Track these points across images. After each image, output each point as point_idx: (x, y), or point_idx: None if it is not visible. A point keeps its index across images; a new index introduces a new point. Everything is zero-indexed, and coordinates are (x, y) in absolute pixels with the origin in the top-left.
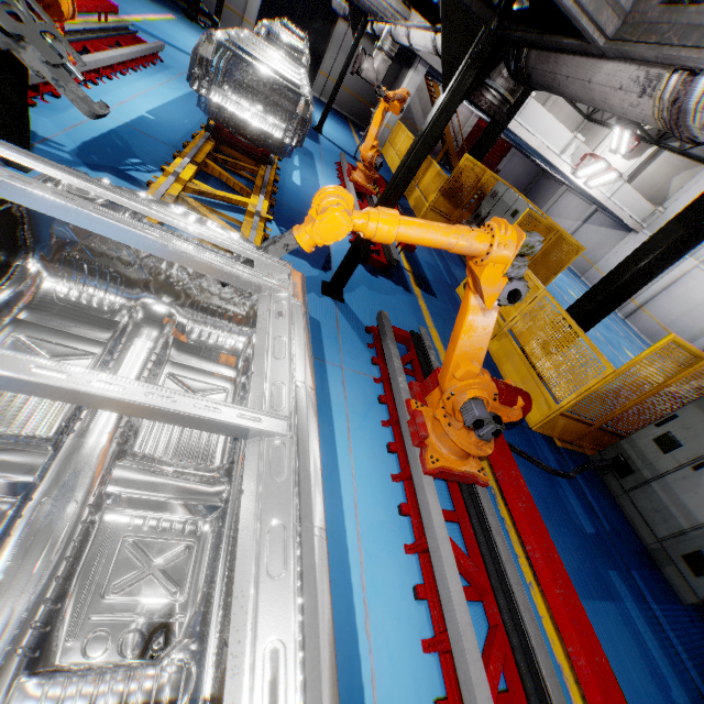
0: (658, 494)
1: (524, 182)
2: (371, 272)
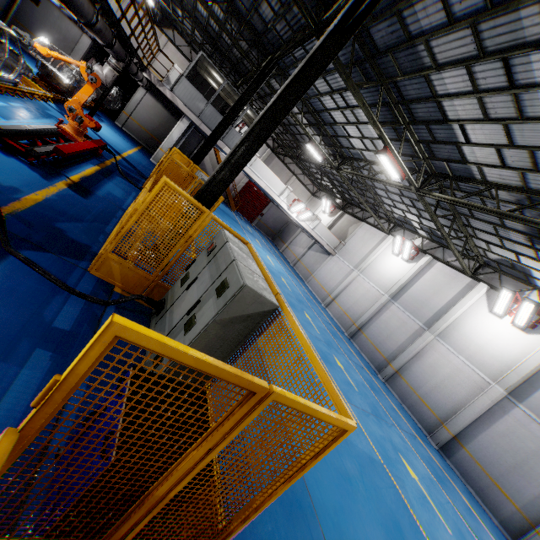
0: (167, 317)
1: (279, 224)
2: (4, 151)
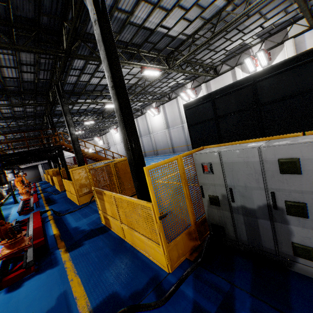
0: None
1: None
2: None
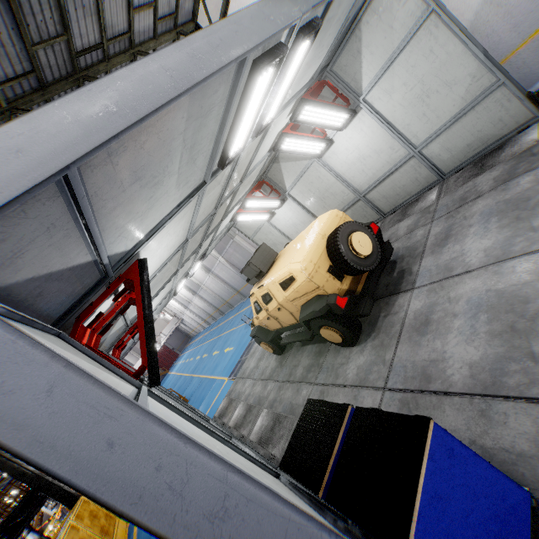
0: None
1: (180, 335)
2: None
